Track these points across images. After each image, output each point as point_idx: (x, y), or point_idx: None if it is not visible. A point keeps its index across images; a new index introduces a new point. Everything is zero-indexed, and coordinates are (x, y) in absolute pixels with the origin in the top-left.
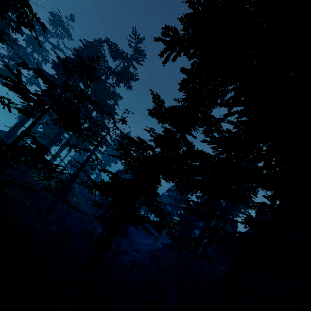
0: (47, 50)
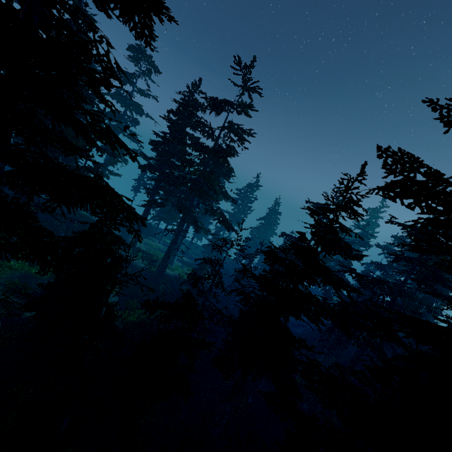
0: (139, 105)
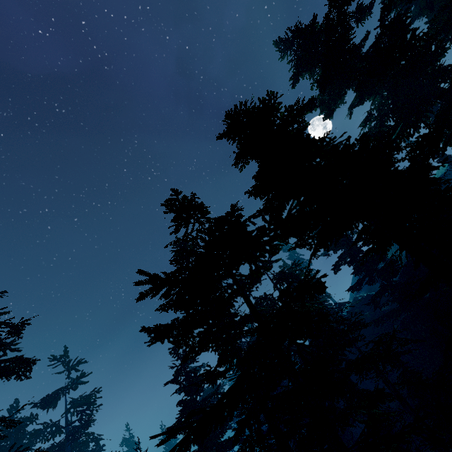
0: None
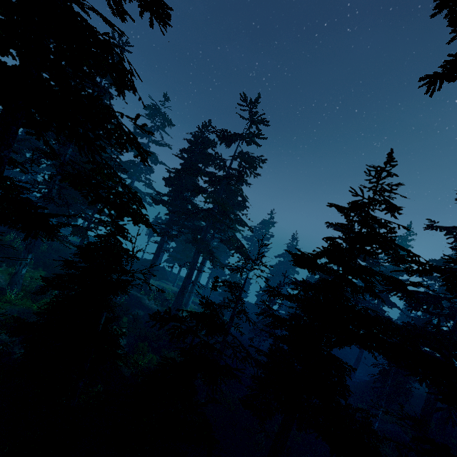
0: (154, 153)
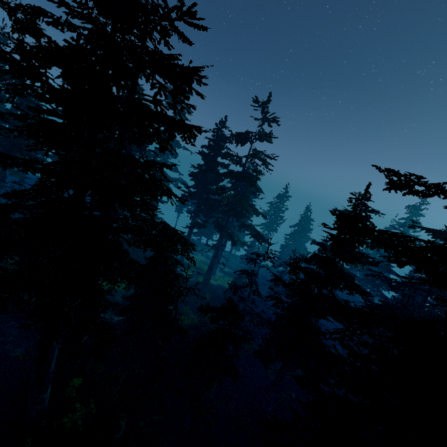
0: (177, 141)
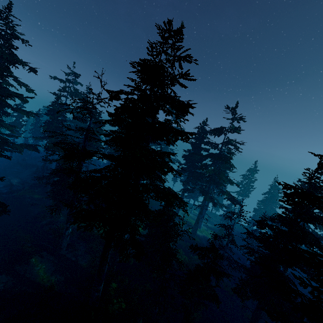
0: None
